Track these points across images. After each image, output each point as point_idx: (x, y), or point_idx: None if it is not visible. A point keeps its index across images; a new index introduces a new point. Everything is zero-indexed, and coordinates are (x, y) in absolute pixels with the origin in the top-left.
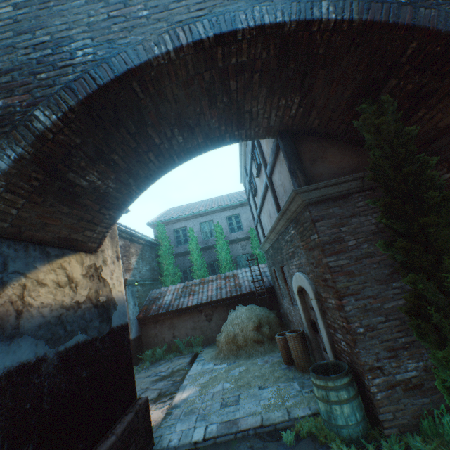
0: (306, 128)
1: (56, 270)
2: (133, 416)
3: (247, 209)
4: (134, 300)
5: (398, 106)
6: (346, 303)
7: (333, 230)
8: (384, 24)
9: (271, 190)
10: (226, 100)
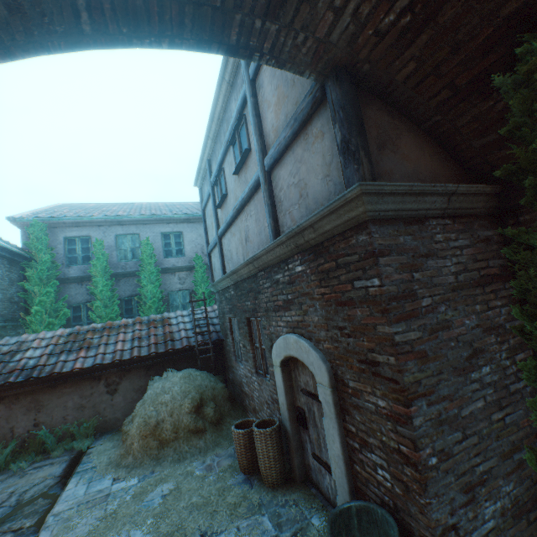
0: (384, 77)
1: None
2: None
3: (195, 227)
4: None
5: None
6: (415, 412)
7: (403, 276)
8: None
9: (268, 194)
10: None
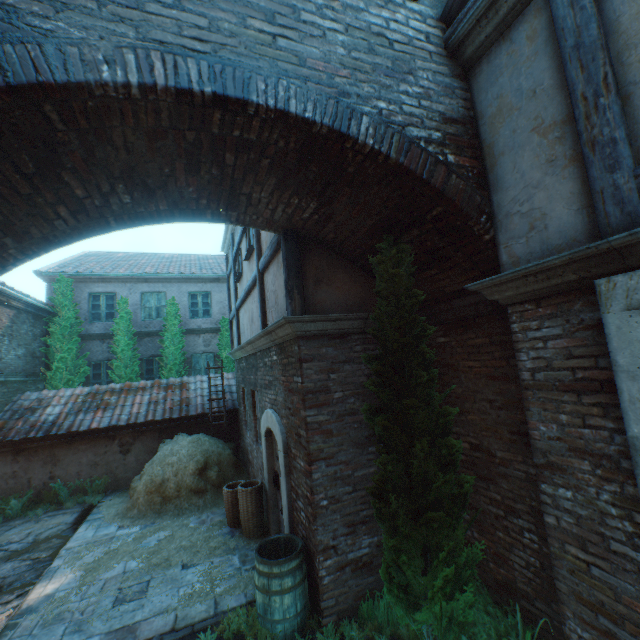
0: (318, 237)
1: None
2: None
3: (224, 287)
4: None
5: (416, 256)
6: (316, 469)
7: (321, 376)
8: (419, 177)
9: (260, 292)
10: (216, 173)
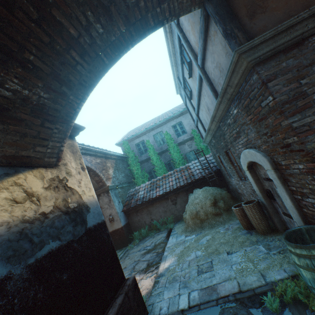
0: None
1: (9, 188)
2: (123, 298)
3: (186, 116)
4: (118, 199)
5: None
6: None
7: (291, 86)
8: None
9: (206, 80)
10: None
